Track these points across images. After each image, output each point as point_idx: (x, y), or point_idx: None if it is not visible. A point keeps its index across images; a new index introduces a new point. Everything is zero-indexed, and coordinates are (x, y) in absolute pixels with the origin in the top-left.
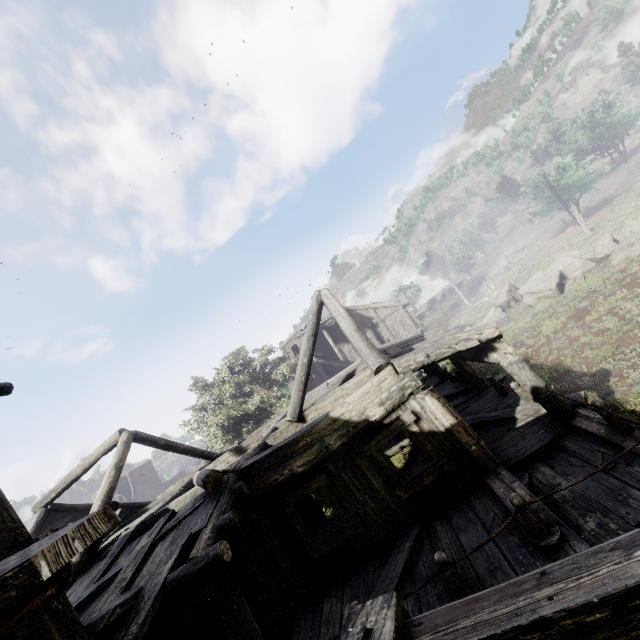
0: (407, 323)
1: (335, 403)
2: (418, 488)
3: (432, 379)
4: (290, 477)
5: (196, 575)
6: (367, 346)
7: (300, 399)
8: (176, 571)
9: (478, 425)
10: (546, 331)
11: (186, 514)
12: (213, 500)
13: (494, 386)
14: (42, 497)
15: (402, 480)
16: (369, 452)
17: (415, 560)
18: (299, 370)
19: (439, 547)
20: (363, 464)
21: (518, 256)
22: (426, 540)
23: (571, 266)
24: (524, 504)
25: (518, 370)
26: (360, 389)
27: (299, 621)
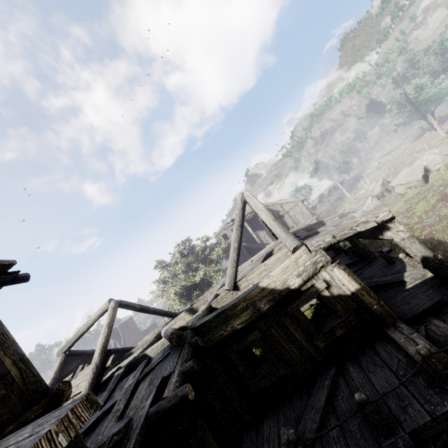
0: (305, 213)
1: (260, 275)
2: (331, 339)
3: (329, 253)
4: (232, 332)
5: (169, 410)
6: (284, 232)
7: (234, 273)
8: (154, 406)
9: (373, 287)
10: (418, 212)
11: (158, 361)
12: (177, 351)
13: (383, 257)
14: (62, 346)
15: (318, 333)
16: (291, 312)
17: (334, 395)
18: (232, 252)
19: (353, 385)
20: (287, 321)
21: (386, 158)
22: (341, 379)
23: (433, 161)
24: (430, 354)
25: (409, 244)
26: (281, 265)
27: (246, 438)
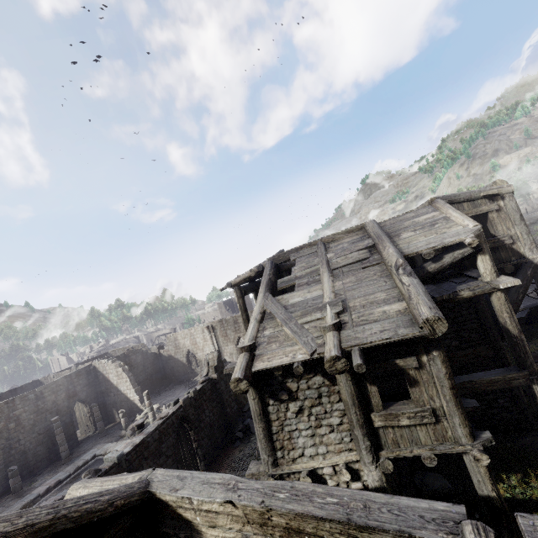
0: None
1: None
2: None
3: None
4: None
5: None
6: None
7: None
8: None
9: None
10: None
11: None
12: None
13: None
14: None
15: None
16: None
17: None
18: None
19: None
20: None
21: None
22: None
23: None
24: None
25: None
26: None
27: None
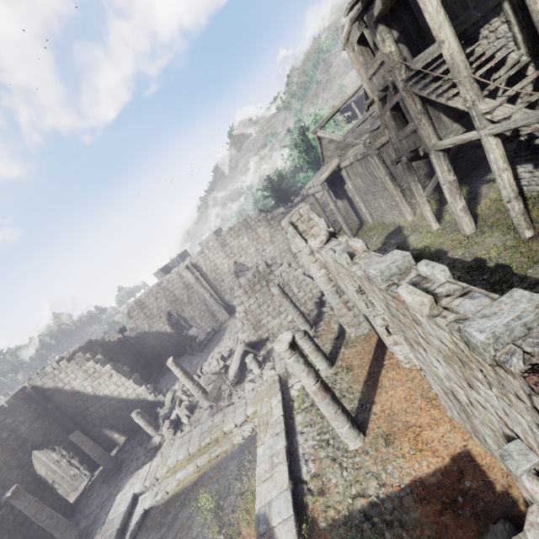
0: None
1: None
2: None
3: None
4: None
5: None
6: None
7: None
8: None
9: None
10: None
11: None
12: None
13: None
14: (318, 124)
15: None
16: None
17: None
18: None
19: None
20: None
21: None
22: None
23: None
24: None
25: None
26: None
27: None
